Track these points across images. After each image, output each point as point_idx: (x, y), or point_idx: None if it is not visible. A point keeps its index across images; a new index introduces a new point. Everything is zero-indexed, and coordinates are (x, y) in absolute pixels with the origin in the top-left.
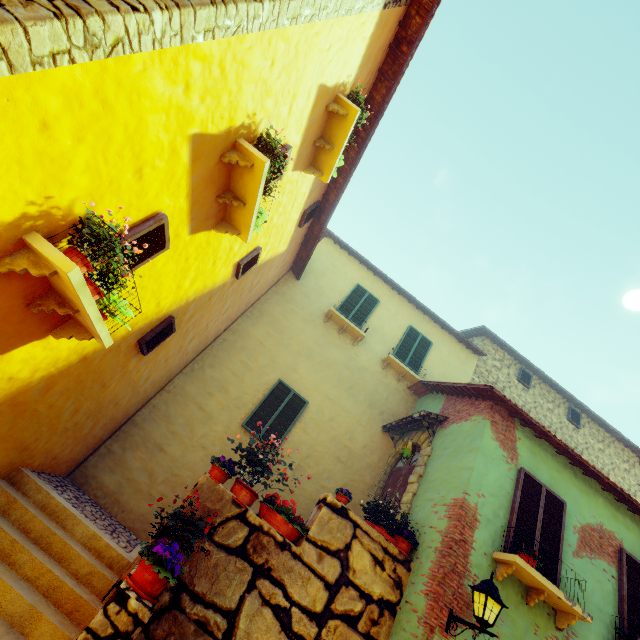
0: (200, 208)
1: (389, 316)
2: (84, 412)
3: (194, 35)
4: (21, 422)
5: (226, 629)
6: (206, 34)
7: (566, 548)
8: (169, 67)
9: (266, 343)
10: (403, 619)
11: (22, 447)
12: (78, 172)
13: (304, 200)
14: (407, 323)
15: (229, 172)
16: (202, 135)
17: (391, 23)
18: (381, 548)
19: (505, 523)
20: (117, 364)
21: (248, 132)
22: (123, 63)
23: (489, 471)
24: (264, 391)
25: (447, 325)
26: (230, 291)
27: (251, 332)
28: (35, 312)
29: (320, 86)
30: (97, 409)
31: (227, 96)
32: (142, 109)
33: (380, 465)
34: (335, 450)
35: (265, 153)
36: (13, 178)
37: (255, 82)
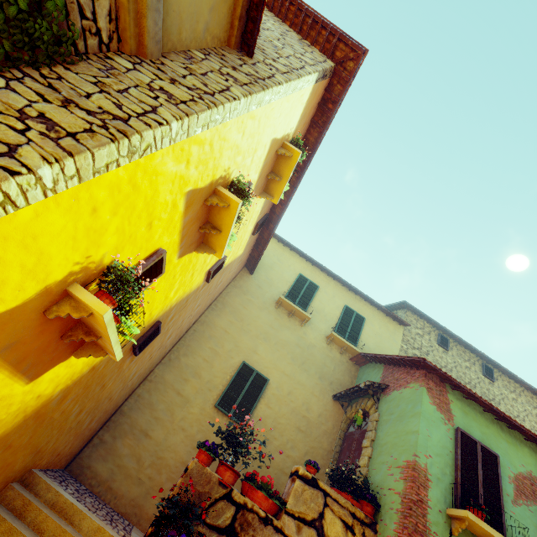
0: (187, 238)
1: (328, 298)
2: (86, 411)
3: (196, 130)
4: (39, 430)
5: None
6: (203, 127)
7: (505, 498)
8: (178, 153)
9: (230, 330)
10: None
11: (36, 451)
12: (110, 235)
13: (257, 215)
14: (343, 303)
15: (209, 209)
16: (194, 190)
17: (320, 90)
18: (349, 513)
19: (452, 480)
20: (115, 367)
21: (224, 180)
22: (149, 158)
23: (432, 433)
24: (231, 373)
25: (375, 302)
26: (201, 292)
27: (216, 322)
28: (67, 342)
29: (272, 139)
30: (95, 406)
31: (212, 161)
32: (157, 183)
33: (334, 431)
34: (295, 421)
35: (237, 194)
36: (68, 249)
37: (231, 148)
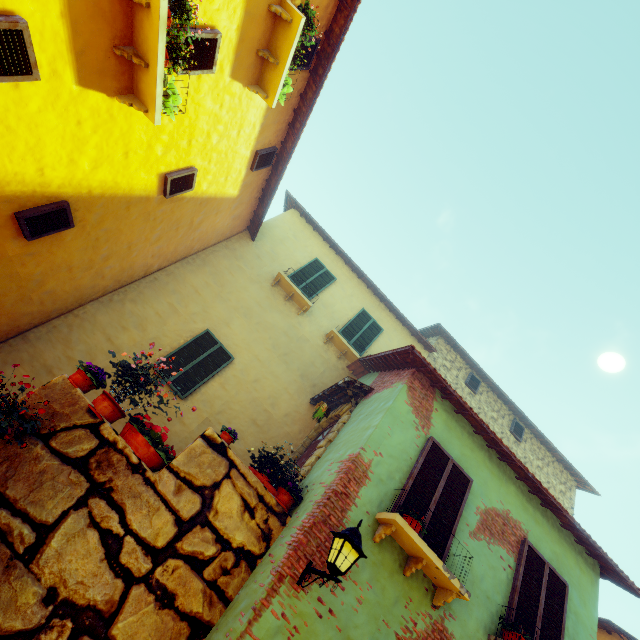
0: (89, 50)
1: (343, 295)
2: None
3: None
4: None
5: (32, 544)
6: None
7: (463, 527)
8: None
9: (202, 292)
10: (259, 571)
11: None
12: None
13: (255, 135)
14: (361, 306)
15: (129, 18)
16: None
17: None
18: (256, 495)
19: (399, 487)
20: None
21: None
22: None
23: (394, 432)
24: (187, 338)
25: (401, 314)
26: (159, 214)
27: (188, 278)
28: None
29: None
30: None
31: None
32: None
33: (300, 437)
34: (253, 412)
35: (170, 1)
36: None
37: None
